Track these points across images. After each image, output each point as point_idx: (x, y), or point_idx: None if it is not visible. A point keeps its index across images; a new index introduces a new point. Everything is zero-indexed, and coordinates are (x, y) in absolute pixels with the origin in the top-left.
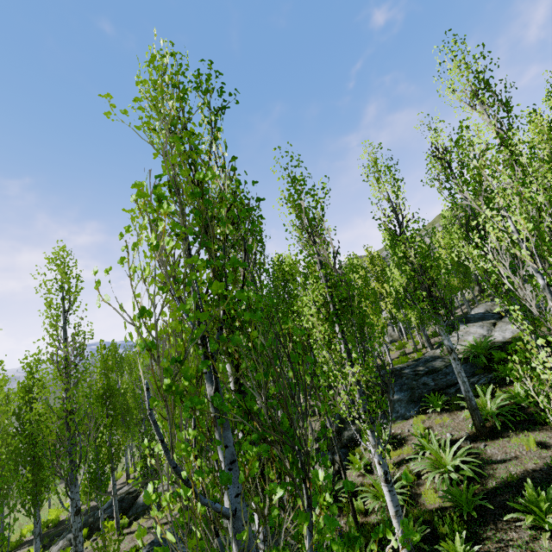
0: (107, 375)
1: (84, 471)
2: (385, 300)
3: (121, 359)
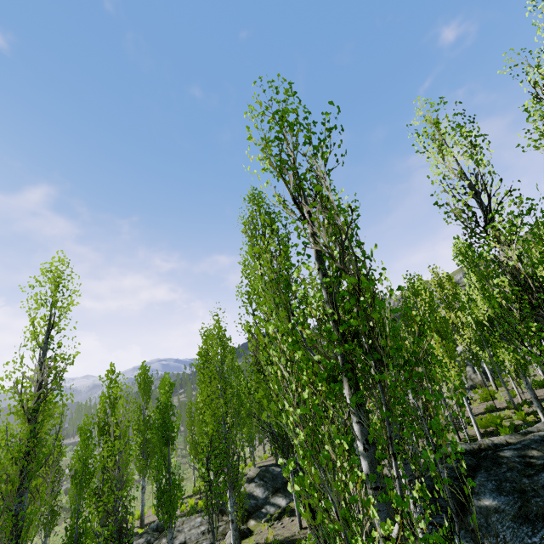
0: (113, 404)
1: (31, 541)
2: (461, 333)
3: (149, 382)
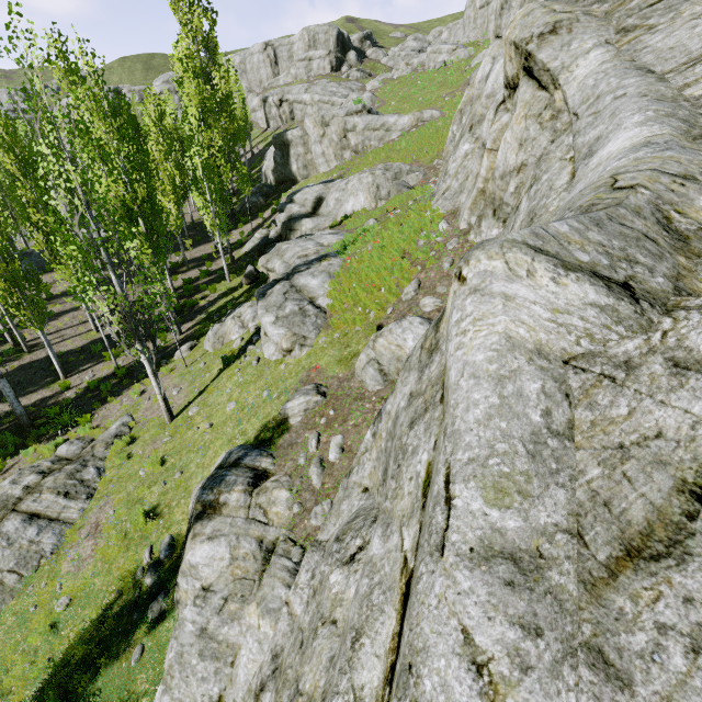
0: None
1: None
2: None
3: None
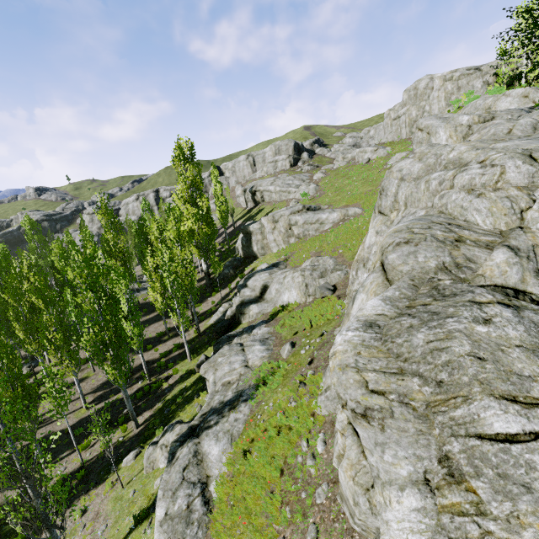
0: None
1: None
2: None
3: None
